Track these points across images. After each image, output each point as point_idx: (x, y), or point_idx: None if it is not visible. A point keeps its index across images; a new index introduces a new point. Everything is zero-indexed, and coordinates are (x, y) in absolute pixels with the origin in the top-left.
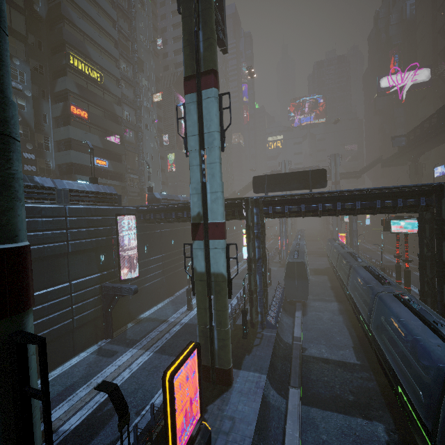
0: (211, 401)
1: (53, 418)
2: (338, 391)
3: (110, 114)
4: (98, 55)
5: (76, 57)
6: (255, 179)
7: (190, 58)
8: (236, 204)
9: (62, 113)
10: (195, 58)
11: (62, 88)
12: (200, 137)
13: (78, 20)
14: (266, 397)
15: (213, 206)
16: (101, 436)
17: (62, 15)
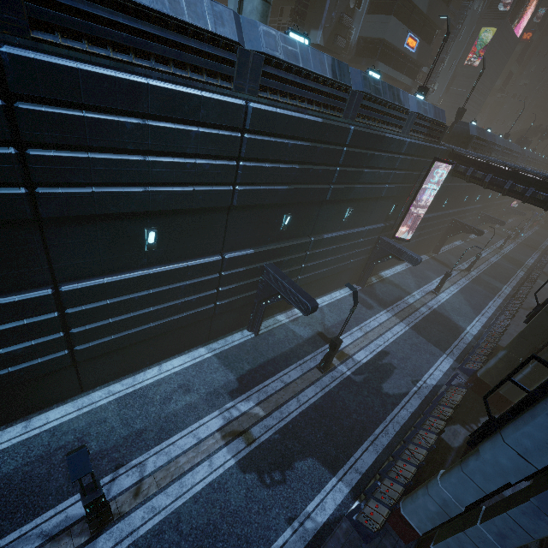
0: (482, 414)
1: (344, 344)
2: None
3: None
4: None
5: None
6: None
7: None
8: None
9: None
10: None
11: None
12: None
13: None
14: None
15: None
16: (389, 384)
17: None
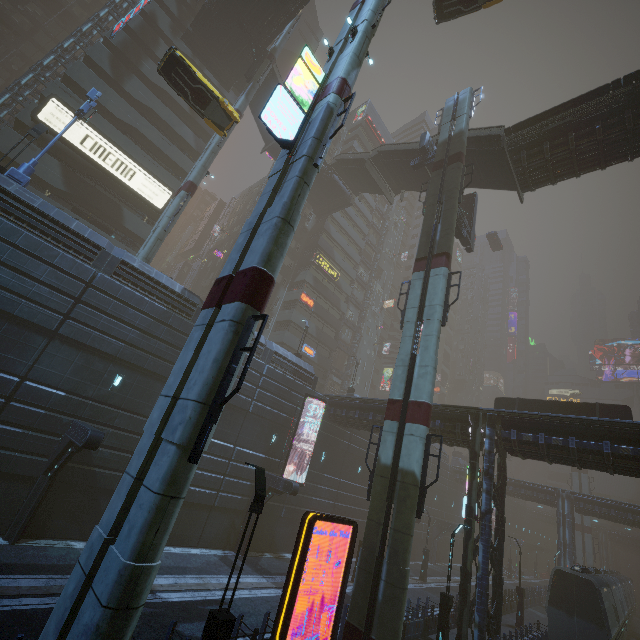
0: None
1: (156, 581)
2: None
3: (334, 308)
4: (341, 258)
5: (322, 257)
6: (499, 402)
7: (425, 244)
8: (459, 416)
9: (292, 299)
10: (429, 245)
11: (301, 279)
12: (420, 309)
13: (335, 232)
14: None
15: (419, 381)
16: (194, 625)
17: (324, 228)
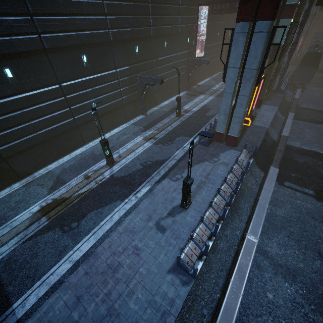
0: None
1: (186, 108)
2: (314, 118)
3: None
4: None
5: None
6: None
7: None
8: None
9: None
10: None
11: None
12: None
13: None
14: (277, 113)
15: None
16: (209, 113)
17: None
